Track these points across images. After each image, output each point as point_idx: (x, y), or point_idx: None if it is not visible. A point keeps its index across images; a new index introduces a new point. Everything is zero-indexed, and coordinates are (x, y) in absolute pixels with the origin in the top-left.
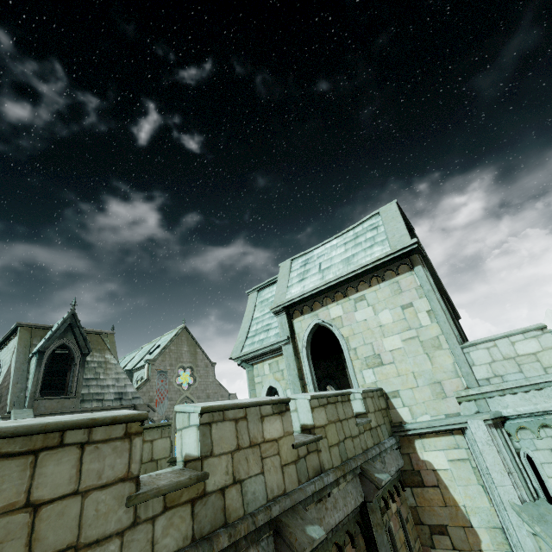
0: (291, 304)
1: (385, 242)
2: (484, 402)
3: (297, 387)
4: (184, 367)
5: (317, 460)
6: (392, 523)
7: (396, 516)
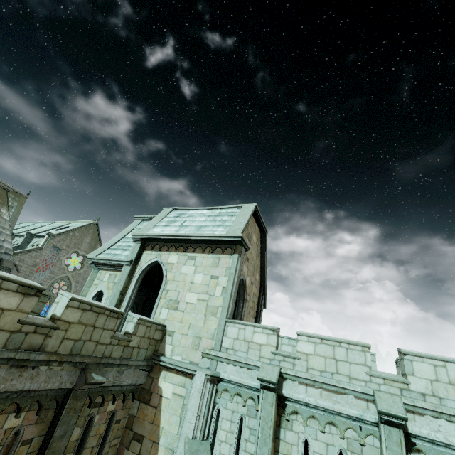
0: (147, 238)
1: (228, 228)
2: (215, 363)
3: (115, 299)
4: (78, 253)
5: (41, 341)
6: (97, 417)
7: (108, 414)
